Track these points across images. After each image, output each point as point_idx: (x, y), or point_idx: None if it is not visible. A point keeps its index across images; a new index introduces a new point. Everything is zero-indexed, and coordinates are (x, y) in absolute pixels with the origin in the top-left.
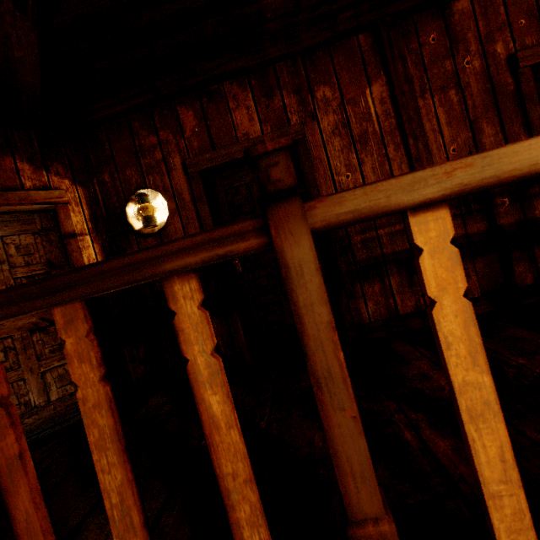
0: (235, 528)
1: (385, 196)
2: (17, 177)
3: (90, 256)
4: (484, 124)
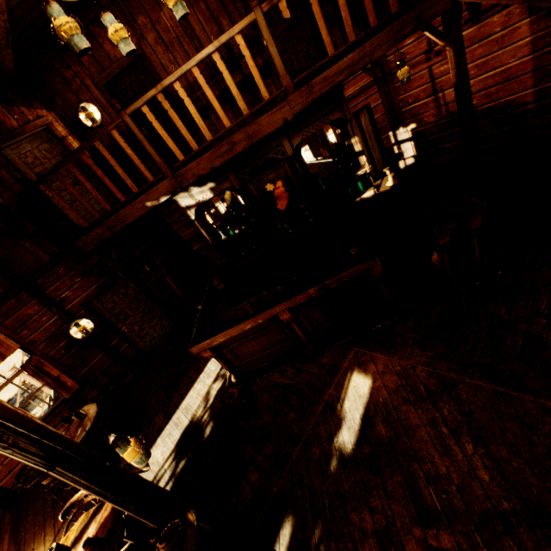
0: (143, 173)
1: (136, 106)
2: (25, 116)
3: (77, 147)
4: (222, 19)
